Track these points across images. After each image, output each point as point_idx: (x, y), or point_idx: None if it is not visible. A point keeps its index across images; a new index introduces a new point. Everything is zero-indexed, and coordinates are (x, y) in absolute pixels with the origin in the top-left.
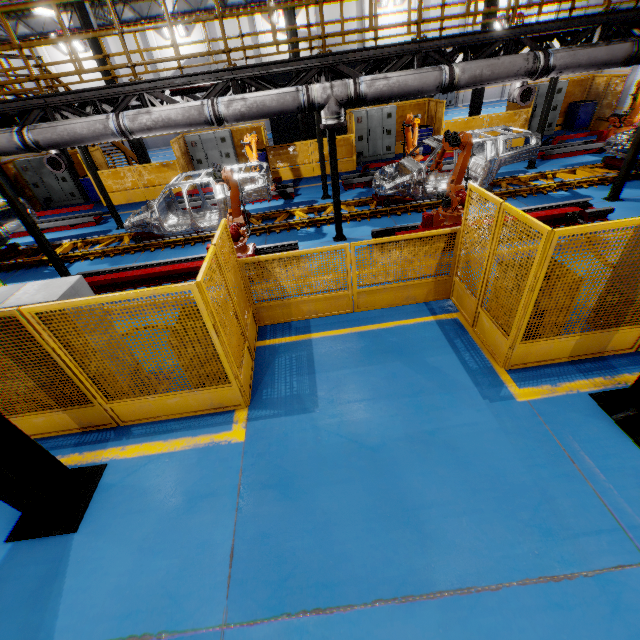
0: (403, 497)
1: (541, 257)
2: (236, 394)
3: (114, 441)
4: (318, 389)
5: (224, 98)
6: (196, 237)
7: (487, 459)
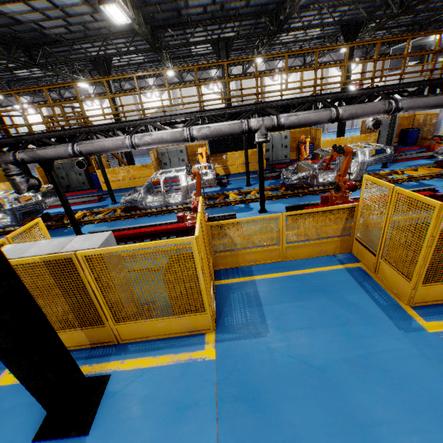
0: (355, 413)
1: (434, 222)
2: (208, 320)
3: (115, 355)
4: (266, 318)
5: (196, 126)
6: (165, 209)
7: (417, 381)
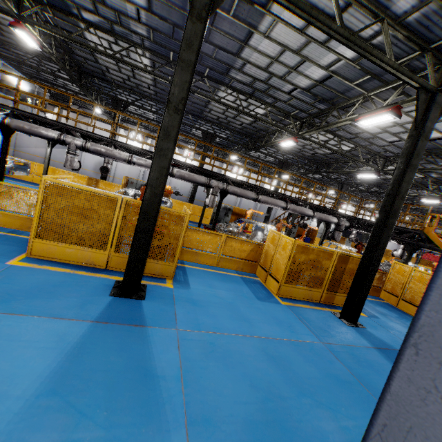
0: None
1: None
2: None
3: None
4: None
5: None
6: None
7: None
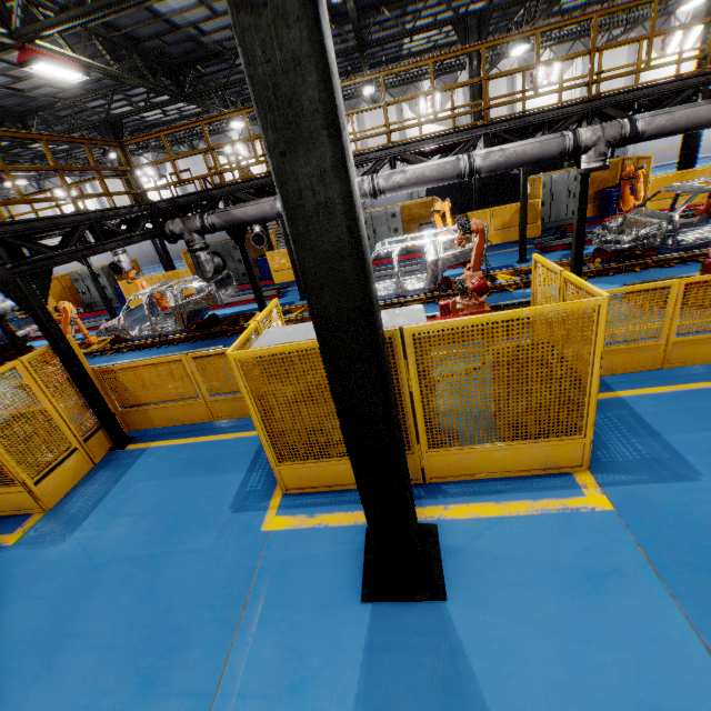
0: None
1: None
2: (580, 450)
3: (428, 499)
4: (681, 453)
5: (480, 151)
6: (395, 302)
7: None
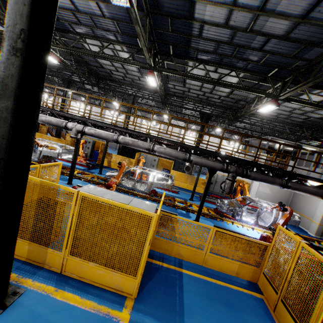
0: None
1: None
2: None
3: None
4: None
5: (41, 114)
6: None
7: None
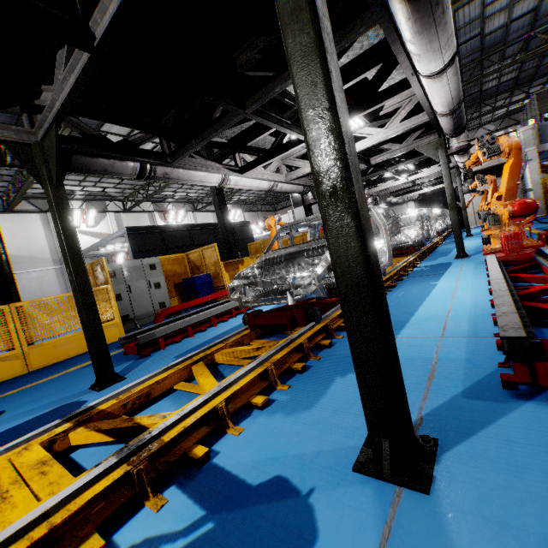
0: None
1: None
2: None
3: None
4: None
5: None
6: None
7: None
